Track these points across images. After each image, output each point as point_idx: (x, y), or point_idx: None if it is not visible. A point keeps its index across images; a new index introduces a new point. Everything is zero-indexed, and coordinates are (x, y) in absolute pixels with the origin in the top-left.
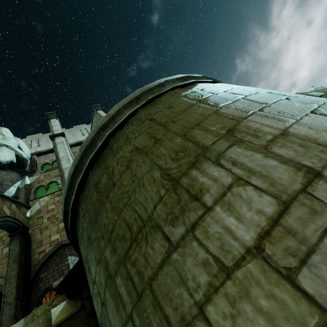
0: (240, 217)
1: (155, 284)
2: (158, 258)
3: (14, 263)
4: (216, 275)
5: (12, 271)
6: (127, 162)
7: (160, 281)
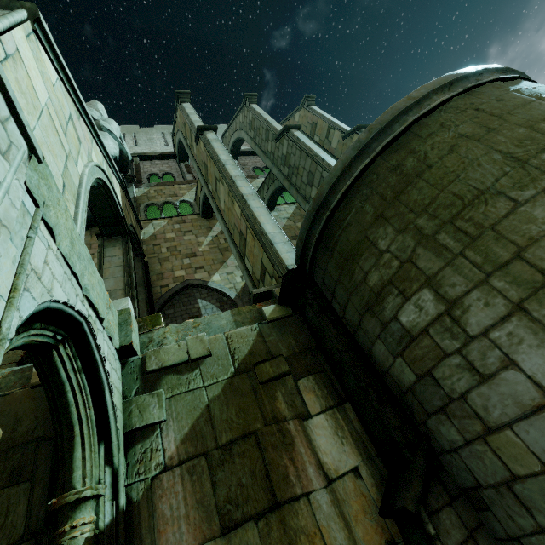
0: None
1: (498, 227)
2: (501, 212)
3: (139, 286)
4: None
5: (139, 294)
6: (450, 147)
7: (504, 225)
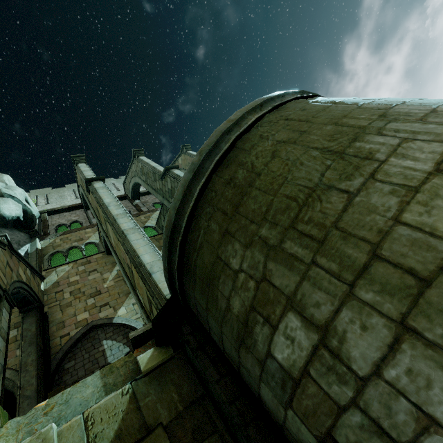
0: (416, 158)
1: (341, 223)
2: (338, 206)
3: (30, 346)
4: (405, 195)
5: (29, 356)
6: (271, 153)
7: (346, 220)
